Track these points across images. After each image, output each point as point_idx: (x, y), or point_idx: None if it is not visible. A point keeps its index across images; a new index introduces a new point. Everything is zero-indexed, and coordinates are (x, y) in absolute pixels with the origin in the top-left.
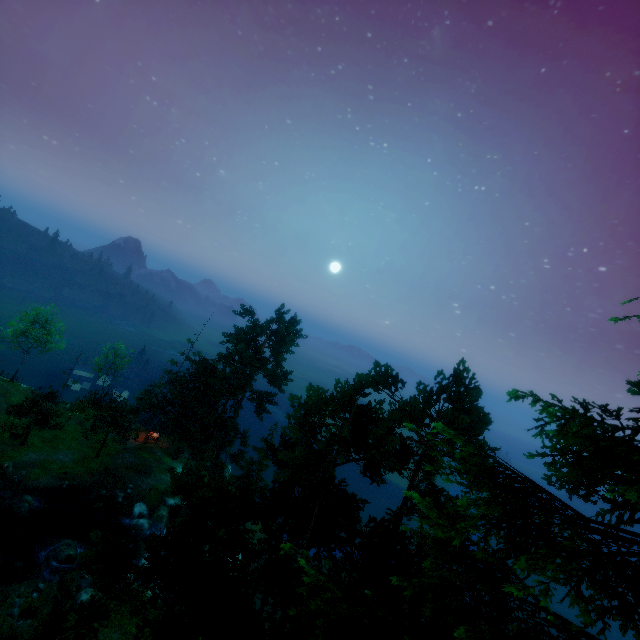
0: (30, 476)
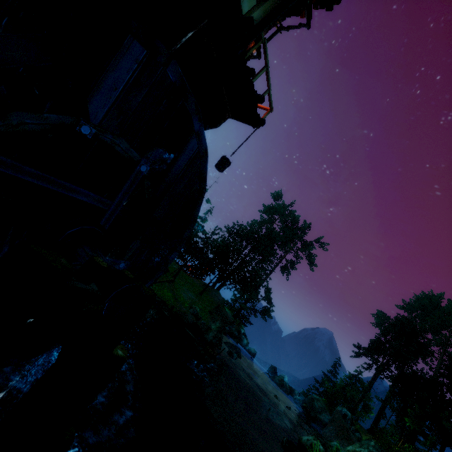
0: (203, 319)
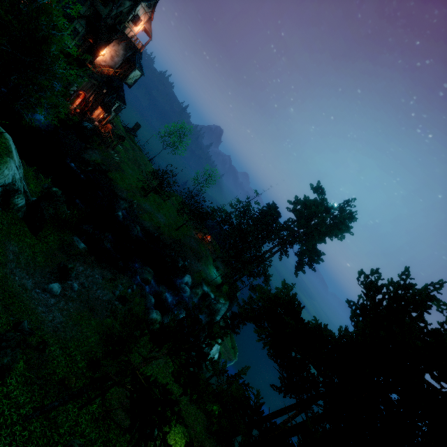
0: (142, 216)
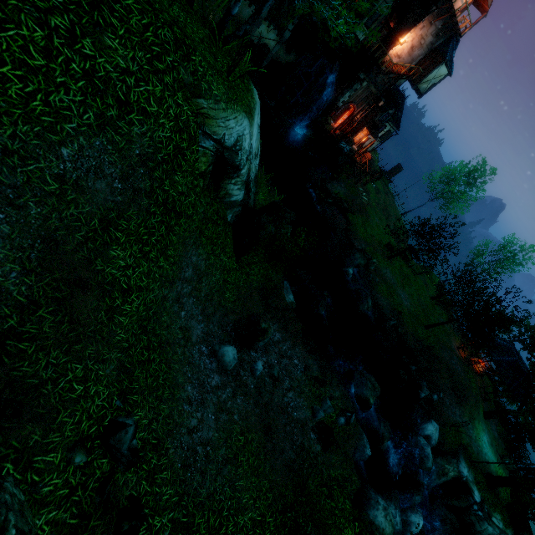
0: (378, 286)
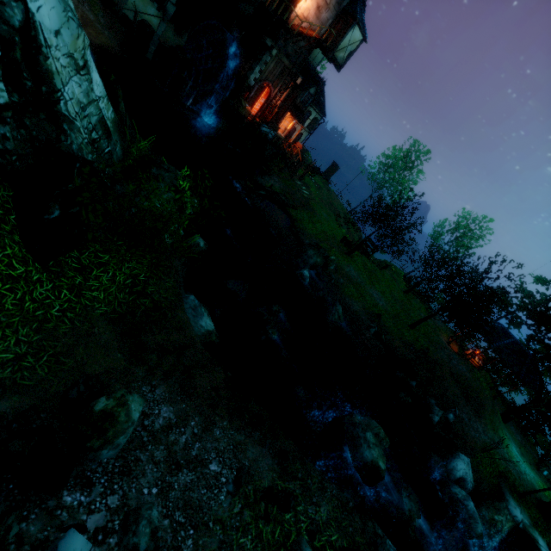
0: (344, 288)
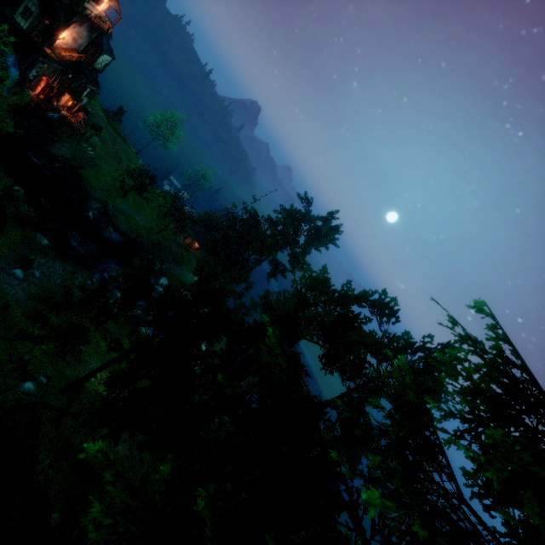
0: (118, 218)
